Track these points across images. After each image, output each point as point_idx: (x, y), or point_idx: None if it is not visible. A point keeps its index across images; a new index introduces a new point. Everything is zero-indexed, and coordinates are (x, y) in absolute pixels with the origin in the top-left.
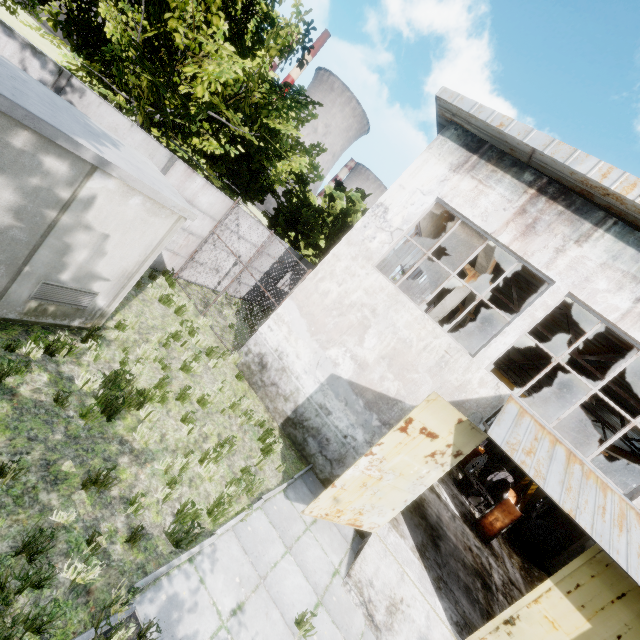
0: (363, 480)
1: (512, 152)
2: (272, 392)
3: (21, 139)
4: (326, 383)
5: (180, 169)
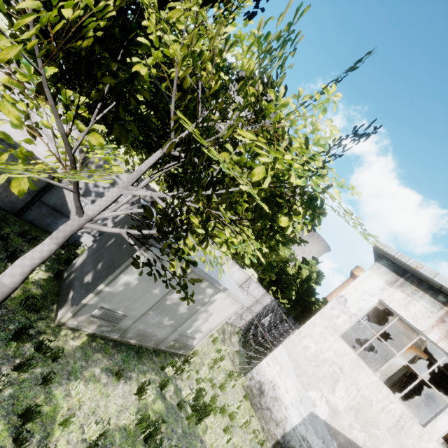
0: None
1: (427, 281)
2: (267, 415)
3: (204, 284)
4: (307, 418)
5: (230, 263)
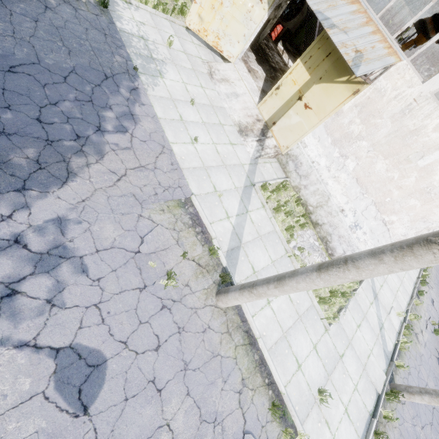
0: (211, 2)
1: None
2: None
3: None
4: None
5: None
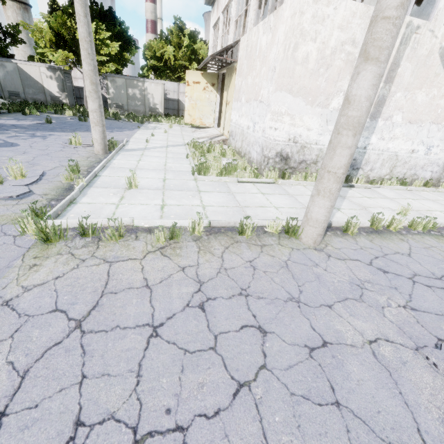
0: (192, 106)
1: None
2: None
3: (135, 82)
4: None
5: (182, 86)
